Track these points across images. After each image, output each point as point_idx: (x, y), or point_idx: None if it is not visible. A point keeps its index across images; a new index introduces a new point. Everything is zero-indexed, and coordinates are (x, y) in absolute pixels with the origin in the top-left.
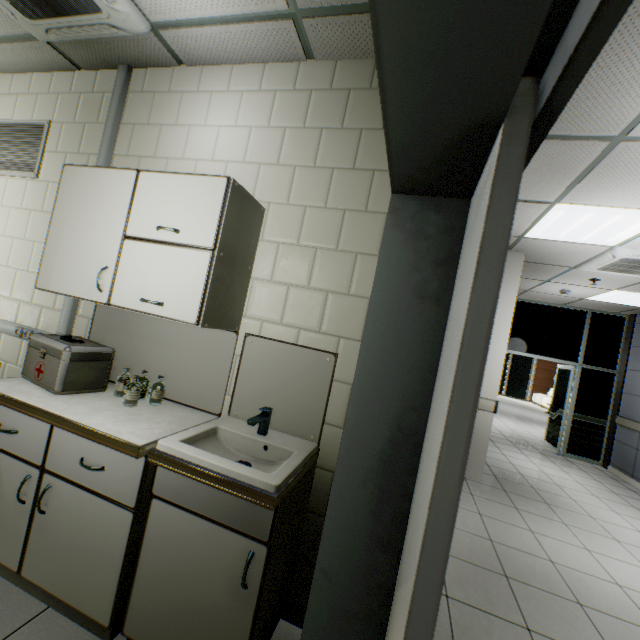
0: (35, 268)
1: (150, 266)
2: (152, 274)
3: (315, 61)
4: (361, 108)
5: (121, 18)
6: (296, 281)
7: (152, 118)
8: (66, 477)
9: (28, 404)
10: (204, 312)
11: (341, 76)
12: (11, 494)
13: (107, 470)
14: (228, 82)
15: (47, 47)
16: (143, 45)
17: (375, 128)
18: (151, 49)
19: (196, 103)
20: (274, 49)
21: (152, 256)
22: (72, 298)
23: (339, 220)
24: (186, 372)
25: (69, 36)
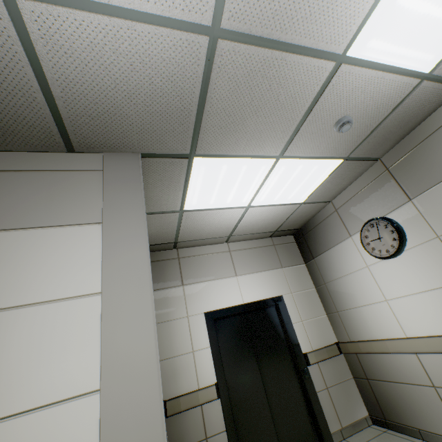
0: None
1: None
2: None
3: None
4: None
5: None
6: None
7: None
8: None
9: None
10: None
11: None
12: None
13: None
14: None
15: None
16: None
17: None
18: None
19: None
20: None
21: None
22: None
23: None
24: None
25: None
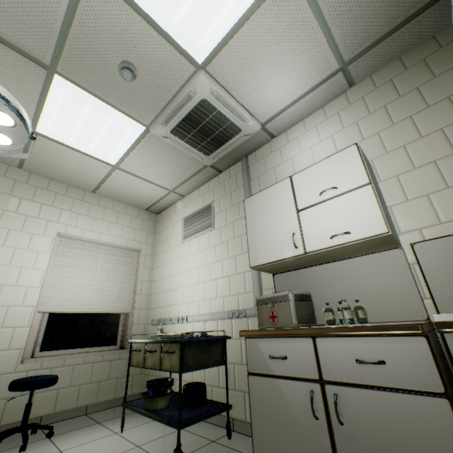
0: (226, 274)
1: (325, 216)
2: (329, 220)
3: (355, 86)
4: (407, 80)
5: (250, 128)
6: (431, 189)
7: (267, 168)
8: (347, 382)
9: (292, 328)
10: (386, 223)
11: (378, 79)
12: (301, 413)
13: (388, 362)
14: (304, 128)
15: (209, 169)
16: (255, 139)
17: (427, 80)
18: (259, 139)
19: (289, 147)
20: (328, 95)
21: (323, 210)
22: (257, 279)
23: (440, 136)
24: (369, 295)
25: (222, 155)
